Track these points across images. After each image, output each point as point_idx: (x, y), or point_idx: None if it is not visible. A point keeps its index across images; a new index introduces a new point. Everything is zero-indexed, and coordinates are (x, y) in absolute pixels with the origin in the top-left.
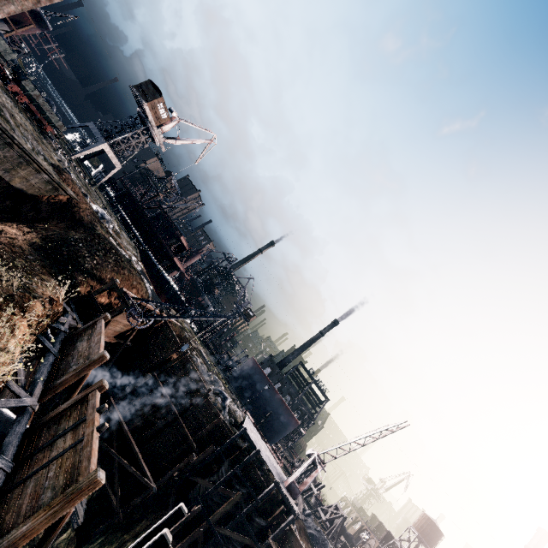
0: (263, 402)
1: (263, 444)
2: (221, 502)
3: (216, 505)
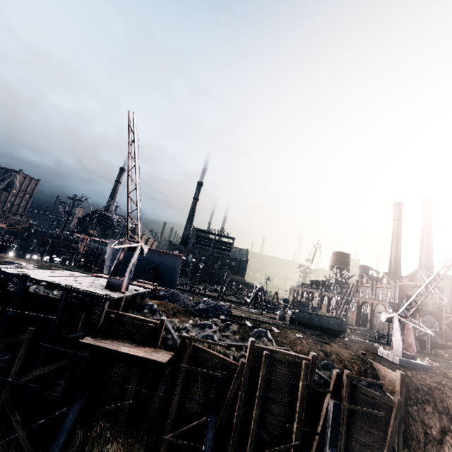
0: (144, 265)
1: (88, 278)
2: (16, 354)
3: (12, 362)
